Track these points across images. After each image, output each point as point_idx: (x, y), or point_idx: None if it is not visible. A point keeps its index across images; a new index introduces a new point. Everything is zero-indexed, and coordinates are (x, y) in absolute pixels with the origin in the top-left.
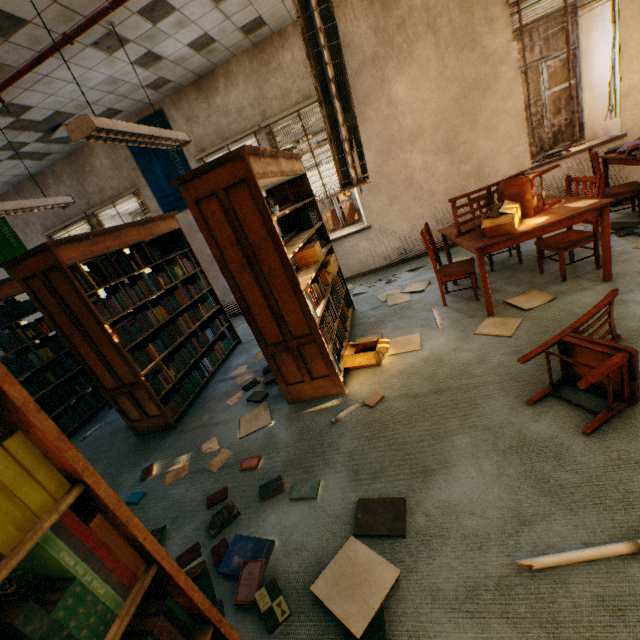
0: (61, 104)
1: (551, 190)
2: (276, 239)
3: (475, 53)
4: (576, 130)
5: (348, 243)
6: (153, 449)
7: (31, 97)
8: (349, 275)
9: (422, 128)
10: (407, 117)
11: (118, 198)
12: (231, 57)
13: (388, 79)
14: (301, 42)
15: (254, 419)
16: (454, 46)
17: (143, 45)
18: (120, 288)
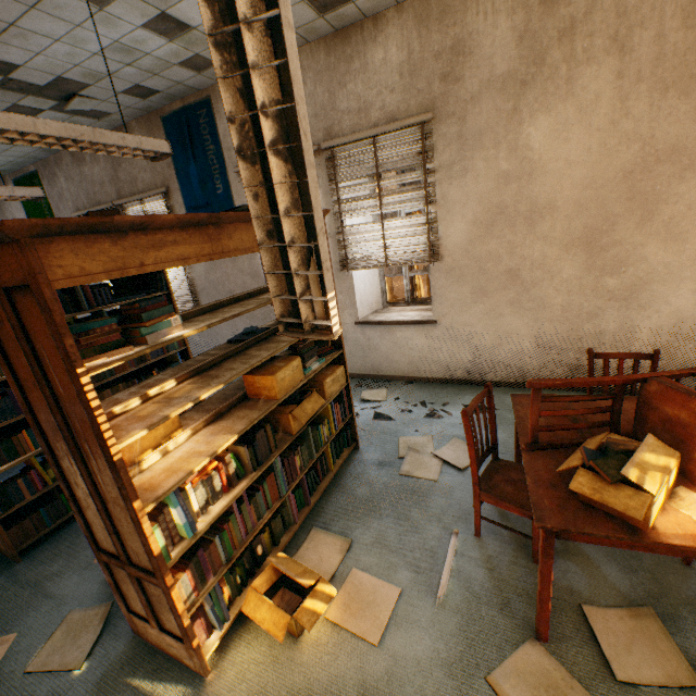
0: (61, 68)
1: None
2: (90, 411)
3: (689, 100)
4: None
5: (400, 332)
6: None
7: (8, 51)
8: (391, 373)
9: (555, 203)
10: (535, 181)
11: (146, 195)
12: (302, 43)
13: (520, 116)
14: (402, 36)
15: (76, 633)
16: (652, 81)
17: (149, 1)
18: None
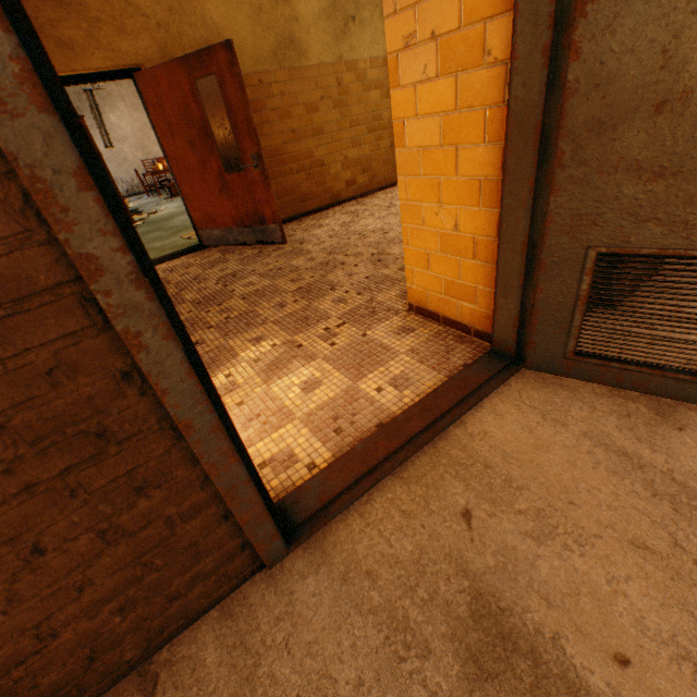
0: None
1: None
2: None
3: (144, 114)
4: None
5: None
6: None
7: None
8: None
9: (128, 137)
10: (120, 131)
11: None
12: None
13: (108, 113)
14: None
15: None
16: (135, 109)
17: None
18: None
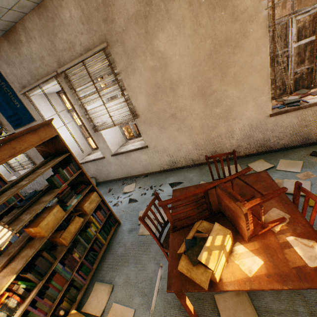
0: None
1: (287, 131)
2: None
3: (226, 11)
4: (316, 75)
5: (133, 155)
6: None
7: None
8: (137, 174)
9: (181, 78)
10: (168, 68)
11: None
12: (23, 14)
13: (150, 35)
14: (74, 1)
15: None
16: (207, 4)
17: None
18: None
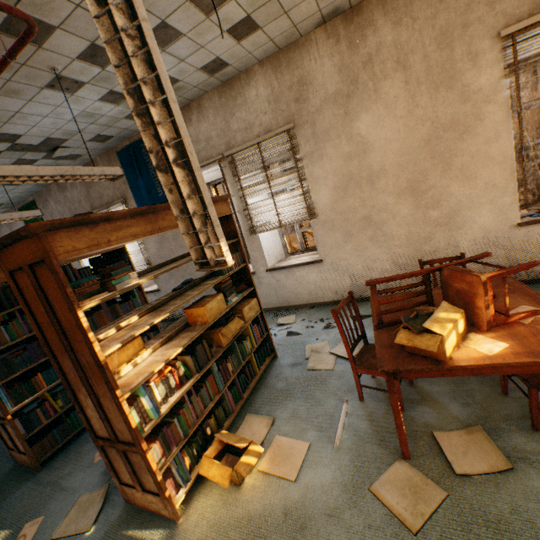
0: (48, 132)
1: None
2: (84, 332)
3: (453, 91)
4: None
5: (299, 272)
6: (3, 495)
7: (15, 128)
8: (298, 303)
9: (384, 168)
10: (368, 155)
11: (111, 204)
12: (203, 93)
13: (350, 116)
14: (266, 80)
15: (85, 508)
16: (428, 83)
17: (101, 86)
18: (17, 316)
